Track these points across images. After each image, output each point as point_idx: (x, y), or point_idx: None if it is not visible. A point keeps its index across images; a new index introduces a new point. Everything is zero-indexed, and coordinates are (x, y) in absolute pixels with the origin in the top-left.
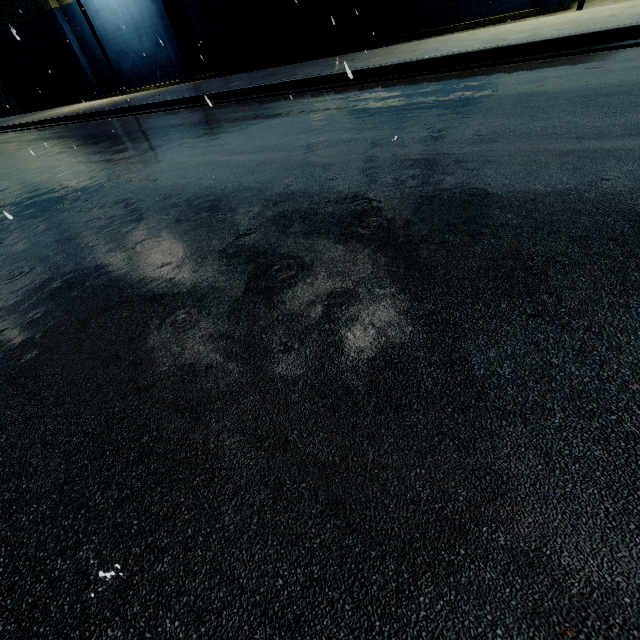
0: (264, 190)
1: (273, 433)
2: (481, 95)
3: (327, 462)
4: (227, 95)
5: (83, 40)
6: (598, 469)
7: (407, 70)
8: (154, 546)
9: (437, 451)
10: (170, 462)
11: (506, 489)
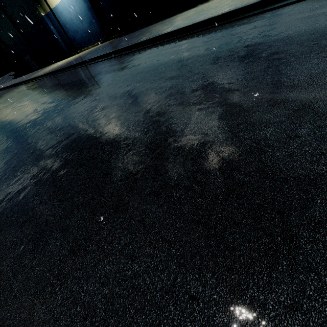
0: (102, 133)
1: None
2: (244, 42)
3: None
4: (116, 52)
5: (58, 29)
6: None
7: (209, 23)
8: None
9: None
10: None
11: None
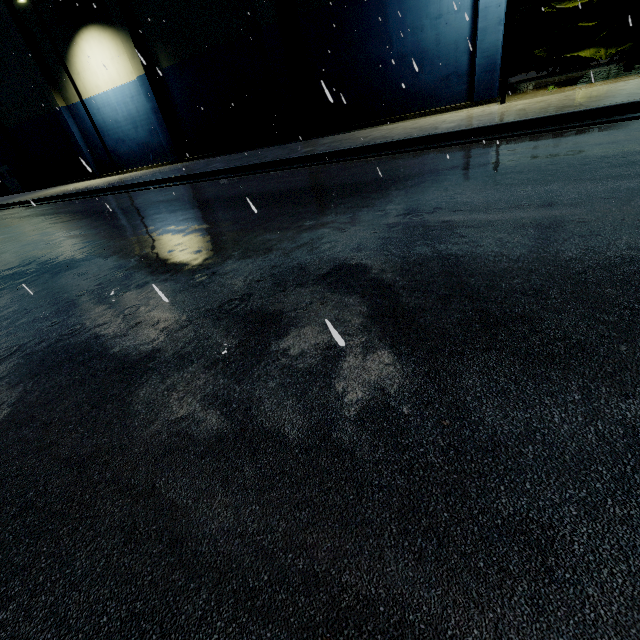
0: (209, 260)
1: (144, 481)
2: (409, 174)
3: (181, 505)
4: (205, 175)
5: (85, 131)
6: (396, 496)
7: (357, 153)
8: (5, 595)
9: (275, 488)
10: (45, 514)
11: (319, 518)
